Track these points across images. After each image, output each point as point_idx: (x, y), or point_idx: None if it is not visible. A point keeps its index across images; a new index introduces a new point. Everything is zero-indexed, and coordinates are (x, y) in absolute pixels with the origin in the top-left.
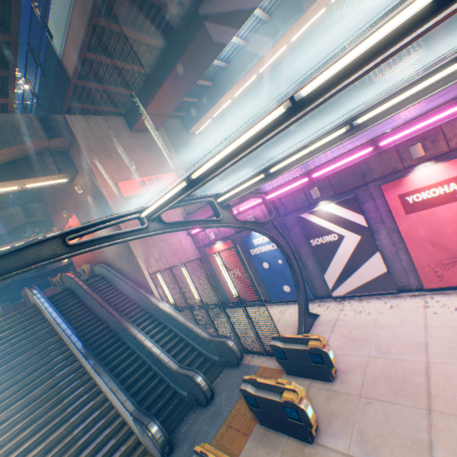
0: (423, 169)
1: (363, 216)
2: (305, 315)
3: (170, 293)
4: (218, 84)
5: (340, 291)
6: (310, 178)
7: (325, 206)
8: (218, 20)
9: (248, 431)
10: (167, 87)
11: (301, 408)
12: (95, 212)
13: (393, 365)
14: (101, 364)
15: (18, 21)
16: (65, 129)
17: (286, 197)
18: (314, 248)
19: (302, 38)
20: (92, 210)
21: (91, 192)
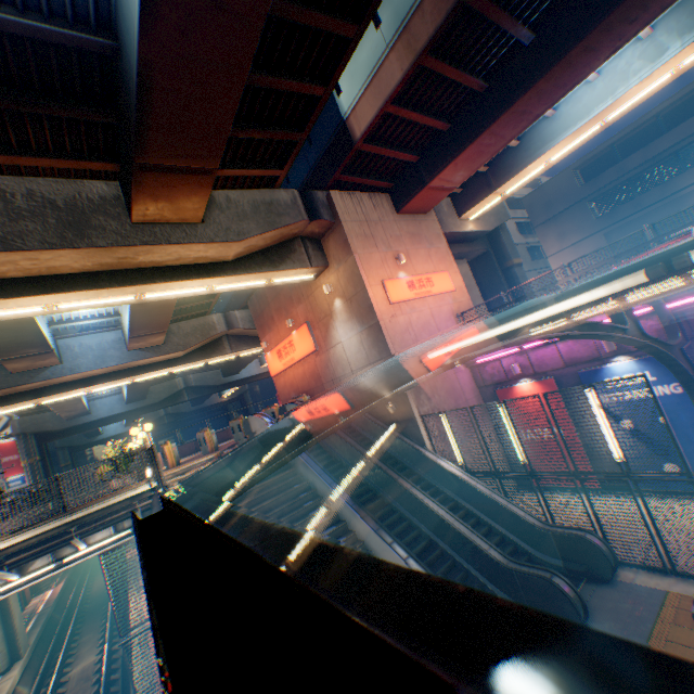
0: None
1: None
2: None
3: (456, 447)
4: (528, 143)
5: None
6: None
7: None
8: (596, 39)
9: None
10: (474, 147)
11: None
12: (341, 321)
13: None
14: (387, 531)
15: (343, 70)
16: (326, 209)
17: None
18: None
19: None
20: (336, 318)
21: (342, 293)
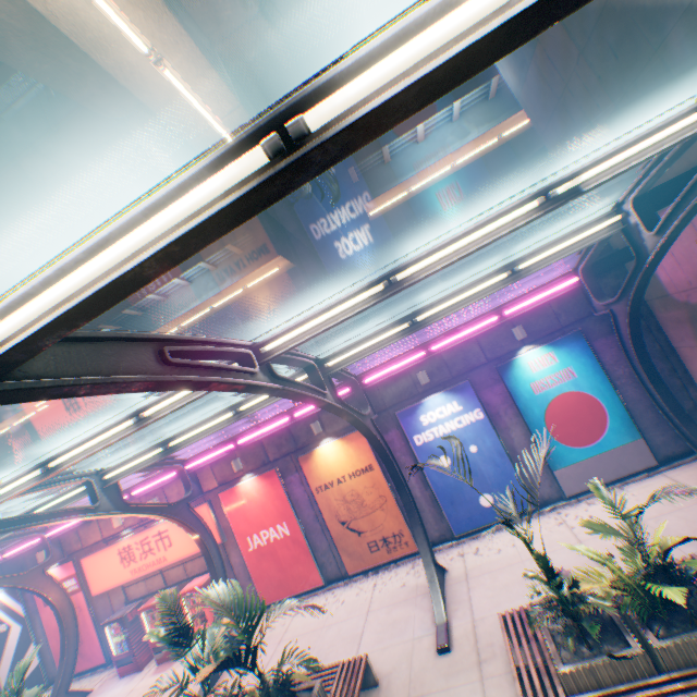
0: (52, 568)
1: (26, 604)
2: None
3: None
4: None
5: None
6: None
7: (0, 593)
8: None
9: None
10: None
11: None
12: None
13: None
14: None
15: None
16: None
17: None
18: None
19: None
20: None
21: None
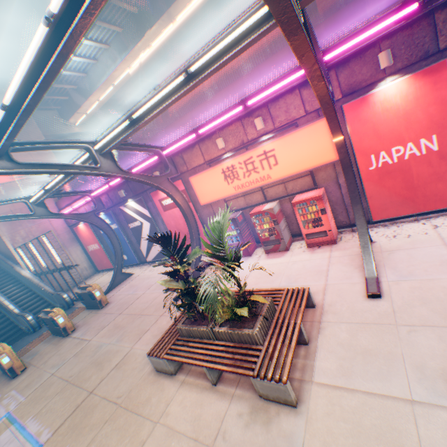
0: None
1: (149, 210)
2: (119, 274)
3: (31, 263)
4: (82, 88)
5: (150, 258)
6: (111, 185)
7: (131, 203)
8: None
9: (45, 339)
10: None
11: (56, 319)
12: None
13: (131, 297)
14: None
15: None
16: None
17: (112, 194)
18: (132, 229)
19: (143, 64)
20: None
21: None
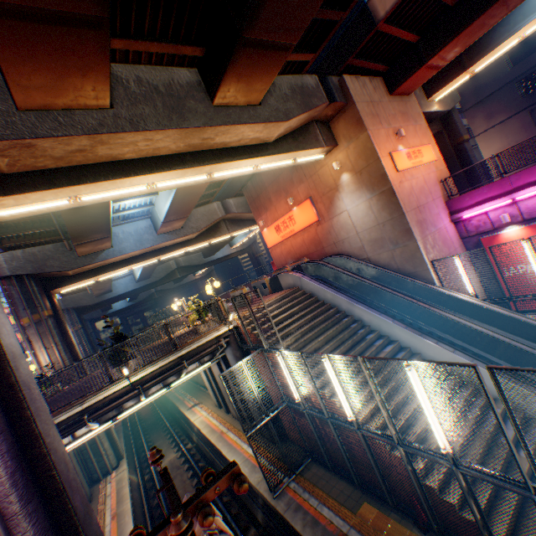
0: None
1: None
2: None
3: (468, 282)
4: (507, 18)
5: None
6: None
7: None
8: None
9: None
10: (482, 19)
11: None
12: (347, 193)
13: None
14: (445, 343)
15: None
16: (339, 93)
17: None
18: None
19: None
20: (342, 191)
21: (350, 168)
